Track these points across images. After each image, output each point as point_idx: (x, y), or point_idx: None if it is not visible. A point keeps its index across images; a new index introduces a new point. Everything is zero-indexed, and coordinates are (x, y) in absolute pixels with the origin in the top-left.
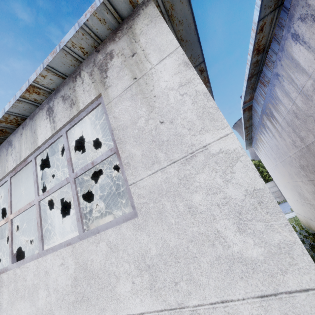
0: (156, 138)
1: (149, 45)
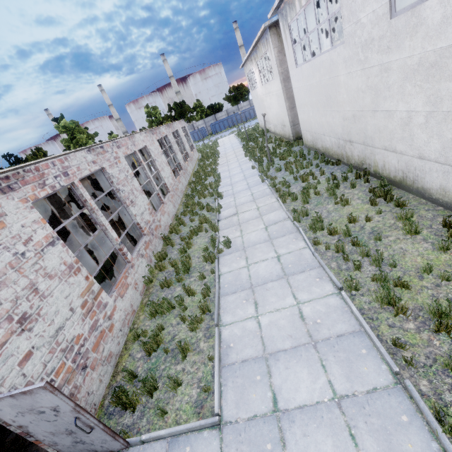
0: (274, 67)
1: (270, 43)
